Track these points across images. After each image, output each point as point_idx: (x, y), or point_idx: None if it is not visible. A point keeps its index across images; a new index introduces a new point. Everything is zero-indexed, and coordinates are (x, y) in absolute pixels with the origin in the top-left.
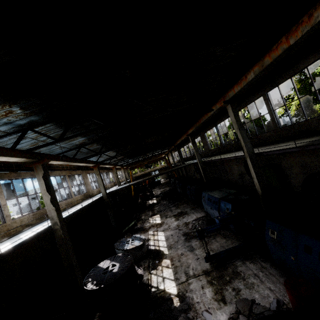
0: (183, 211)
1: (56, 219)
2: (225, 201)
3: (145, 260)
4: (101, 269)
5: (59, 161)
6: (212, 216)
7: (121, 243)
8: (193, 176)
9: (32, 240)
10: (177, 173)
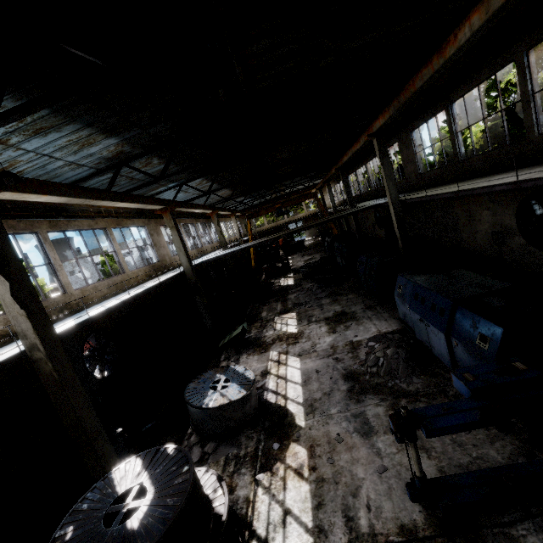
0: (347, 312)
1: (34, 337)
2: (476, 314)
3: (251, 431)
4: (111, 494)
5: (46, 194)
6: (421, 336)
7: (200, 387)
8: (371, 233)
9: (23, 364)
10: (339, 226)
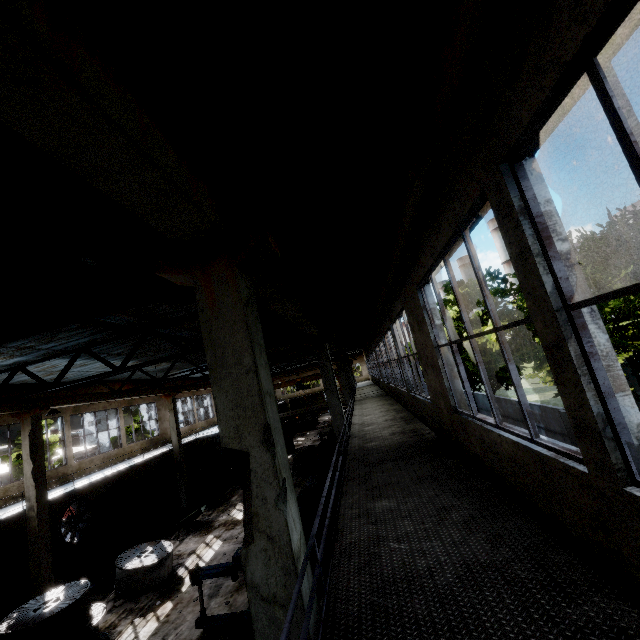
0: None
1: (34, 501)
2: None
3: (151, 593)
4: (42, 601)
5: (74, 403)
6: None
7: (131, 554)
8: None
9: (18, 521)
10: None
